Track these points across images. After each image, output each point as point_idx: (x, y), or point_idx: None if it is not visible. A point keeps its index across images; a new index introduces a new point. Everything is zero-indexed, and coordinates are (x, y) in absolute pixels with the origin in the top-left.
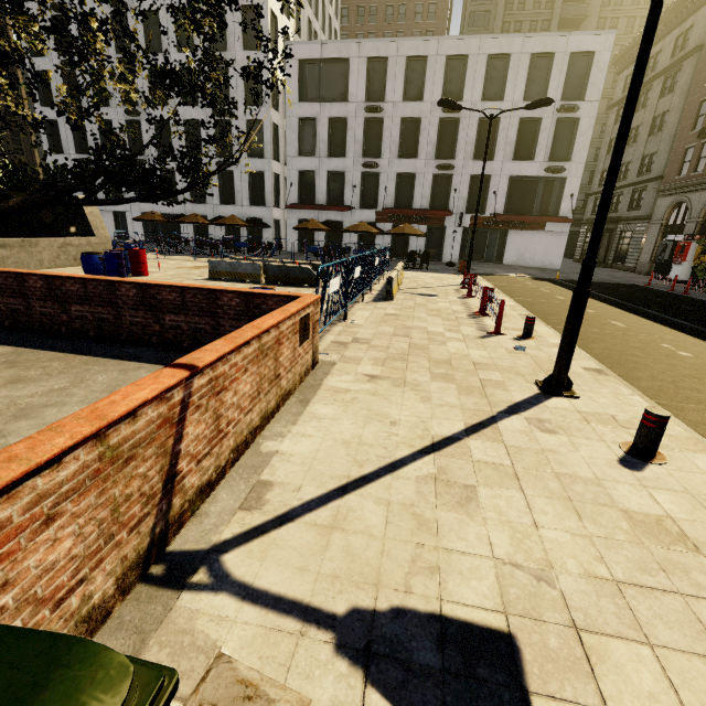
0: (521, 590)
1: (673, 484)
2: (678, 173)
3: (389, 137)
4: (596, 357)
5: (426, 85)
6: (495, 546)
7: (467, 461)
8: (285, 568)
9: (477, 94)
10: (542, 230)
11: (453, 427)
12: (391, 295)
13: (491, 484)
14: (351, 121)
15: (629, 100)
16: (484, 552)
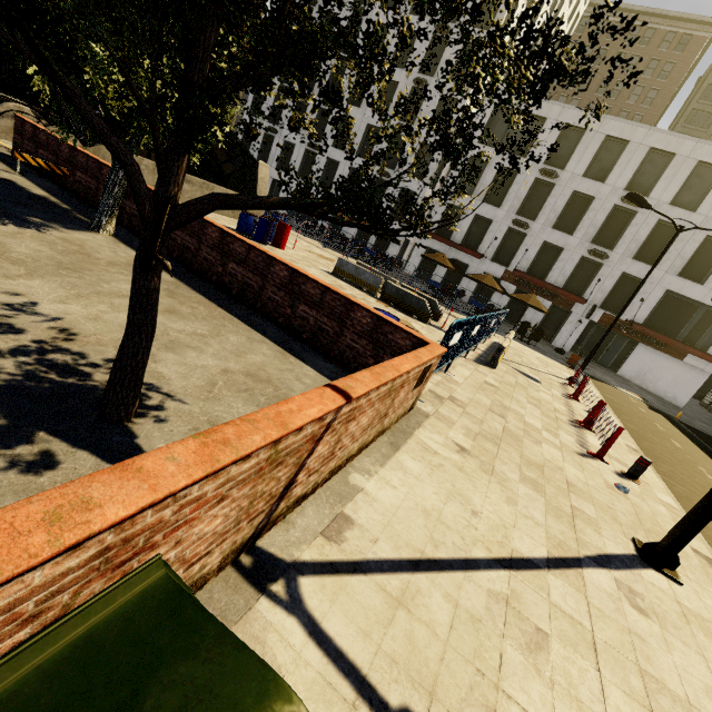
0: None
1: None
2: None
3: (553, 204)
4: (709, 541)
5: (615, 168)
6: None
7: (543, 599)
8: (350, 623)
9: (667, 195)
10: (679, 358)
11: (535, 549)
12: (495, 362)
13: (565, 642)
14: (520, 177)
15: None
16: None
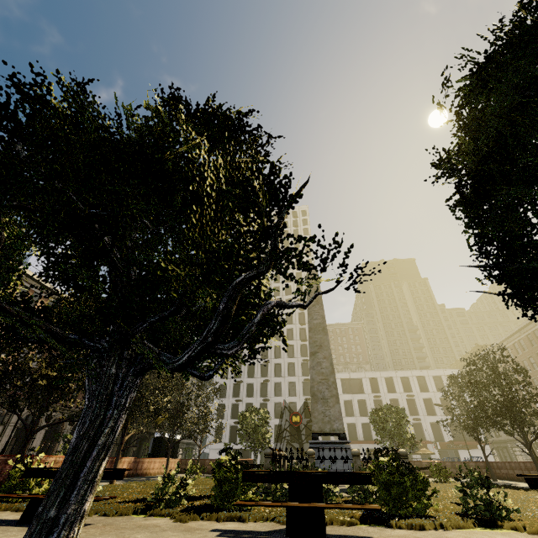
0: None
1: None
2: None
3: None
4: None
5: (395, 386)
6: None
7: None
8: None
9: (417, 389)
10: (476, 448)
11: None
12: None
13: None
14: (367, 401)
15: None
16: None
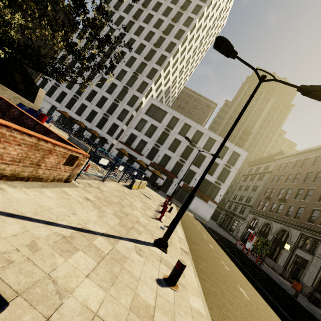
0: (42, 291)
1: (170, 298)
2: (257, 208)
3: (168, 141)
4: (190, 249)
5: (187, 133)
6: (55, 271)
7: (88, 241)
8: None
9: (202, 145)
10: (206, 202)
11: (99, 229)
12: (131, 186)
13: (87, 253)
14: (158, 129)
15: (218, 149)
16: (46, 270)
